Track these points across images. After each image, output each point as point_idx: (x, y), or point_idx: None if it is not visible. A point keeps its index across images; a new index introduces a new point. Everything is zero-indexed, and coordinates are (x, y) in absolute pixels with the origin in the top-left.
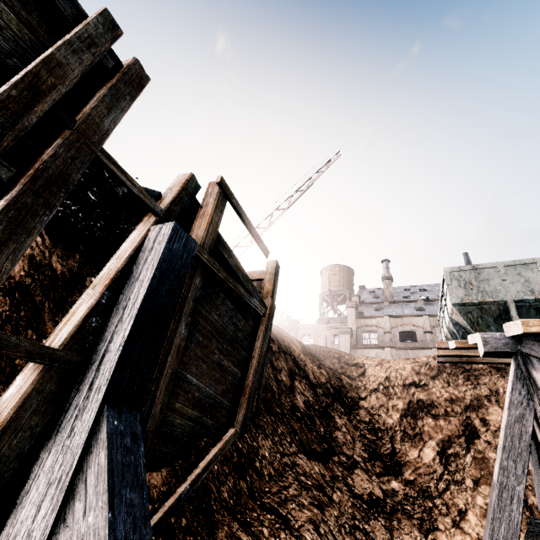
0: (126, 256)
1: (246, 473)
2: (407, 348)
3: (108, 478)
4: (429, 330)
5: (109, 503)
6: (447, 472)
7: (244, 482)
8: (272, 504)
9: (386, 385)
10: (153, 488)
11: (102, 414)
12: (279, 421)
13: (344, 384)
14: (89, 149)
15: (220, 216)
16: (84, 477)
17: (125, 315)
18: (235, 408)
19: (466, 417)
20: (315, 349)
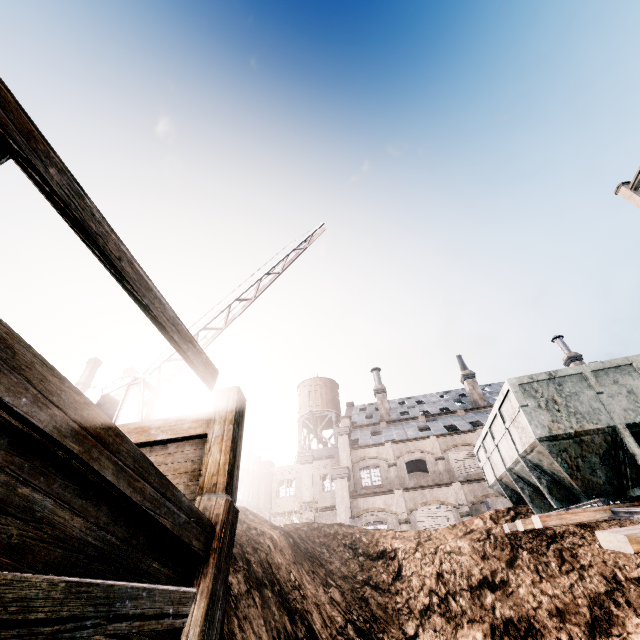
0: None
1: None
2: (422, 486)
3: None
4: (440, 455)
5: None
6: None
7: None
8: None
9: (441, 593)
10: None
11: None
12: None
13: (374, 610)
14: None
15: None
16: None
17: None
18: None
19: None
20: (311, 536)
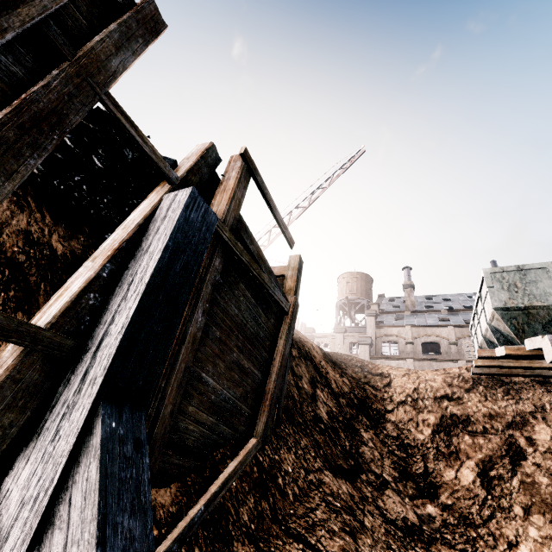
0: (133, 226)
1: (268, 492)
2: (431, 359)
3: (99, 500)
4: (454, 341)
5: (98, 535)
6: (491, 497)
7: (266, 502)
8: (298, 529)
9: (414, 397)
10: (161, 509)
11: (96, 413)
12: (302, 432)
13: (369, 395)
14: (91, 90)
15: (243, 192)
16: (68, 496)
17: (130, 291)
18: (255, 416)
19: (508, 435)
20: (335, 357)
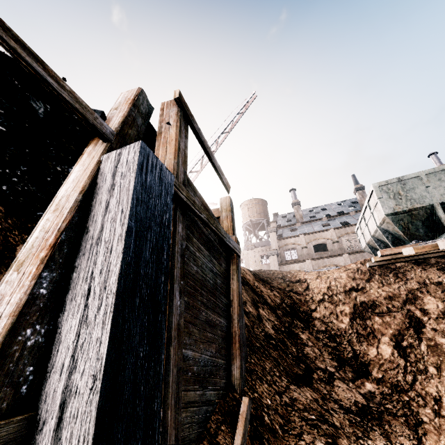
0: (70, 205)
1: (263, 439)
2: (323, 257)
3: None
4: (336, 240)
5: None
6: (409, 364)
7: None
8: None
9: (329, 294)
10: None
11: None
12: (263, 356)
13: (295, 300)
14: None
15: (185, 142)
16: None
17: (90, 309)
18: (229, 363)
19: (407, 310)
20: (261, 274)
